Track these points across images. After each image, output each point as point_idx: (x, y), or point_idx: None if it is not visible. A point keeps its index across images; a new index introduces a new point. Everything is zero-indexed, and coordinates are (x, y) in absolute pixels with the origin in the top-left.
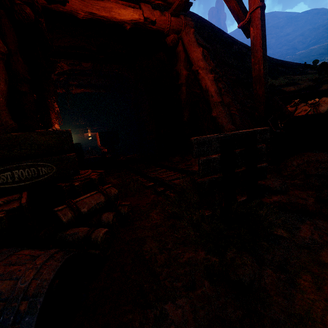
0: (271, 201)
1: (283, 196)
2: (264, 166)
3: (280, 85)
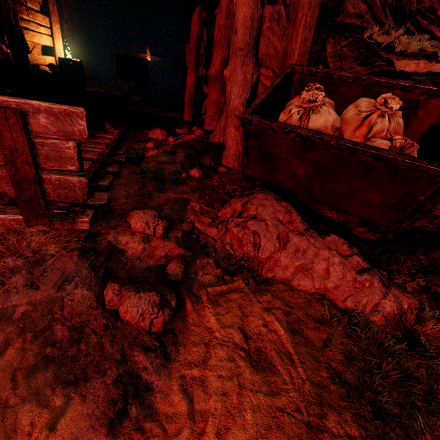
0: (109, 238)
1: (140, 240)
2: (74, 181)
3: (404, 51)
